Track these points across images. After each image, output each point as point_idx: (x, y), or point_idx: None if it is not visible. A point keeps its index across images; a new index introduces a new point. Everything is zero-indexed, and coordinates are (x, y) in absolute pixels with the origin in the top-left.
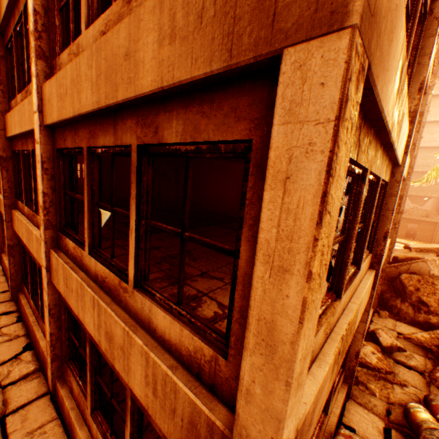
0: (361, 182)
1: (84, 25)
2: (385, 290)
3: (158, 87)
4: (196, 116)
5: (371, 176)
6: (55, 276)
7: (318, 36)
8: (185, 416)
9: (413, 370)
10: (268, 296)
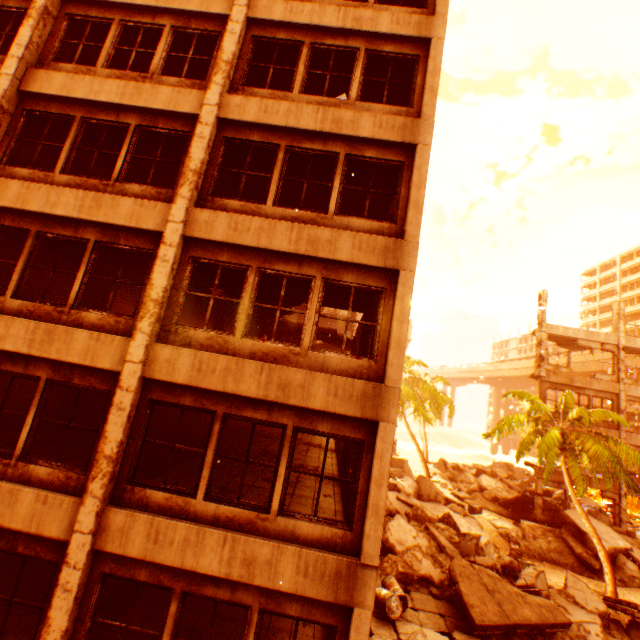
0: None
1: (240, 335)
2: None
3: (325, 410)
4: (339, 423)
5: None
6: (116, 537)
7: (389, 422)
8: (332, 571)
9: None
10: (376, 494)
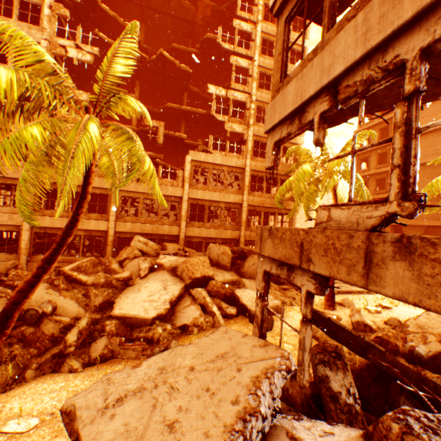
0: None
1: None
2: None
3: None
4: None
5: None
6: None
7: None
8: None
9: None
10: None
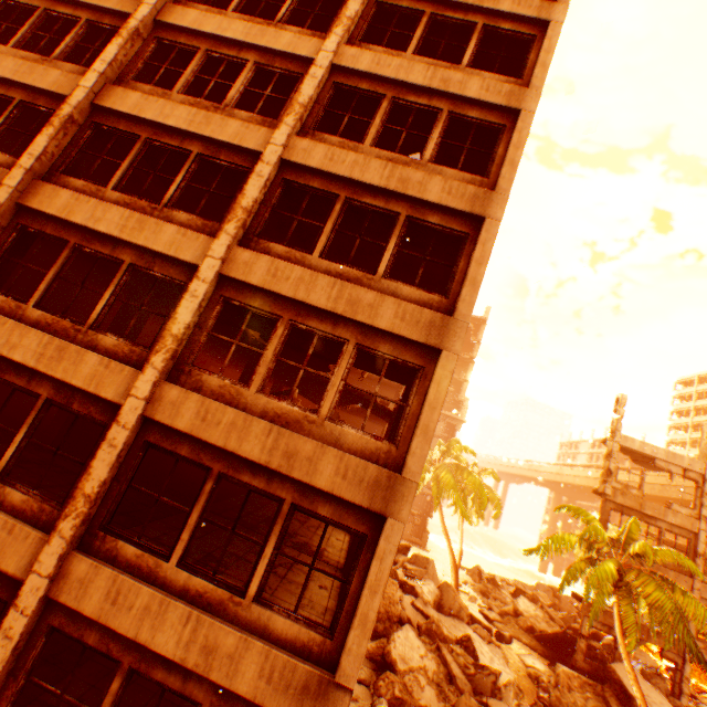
0: None
1: (256, 389)
2: None
3: (329, 491)
4: (343, 510)
5: None
6: (73, 588)
7: (398, 520)
8: (300, 684)
9: (363, 683)
10: (367, 602)
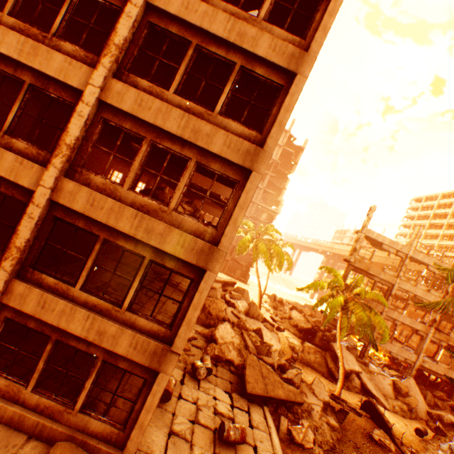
0: None
1: (127, 188)
2: None
3: (173, 254)
4: (181, 265)
5: None
6: (17, 299)
7: (213, 272)
8: (152, 350)
9: (199, 348)
10: (191, 314)
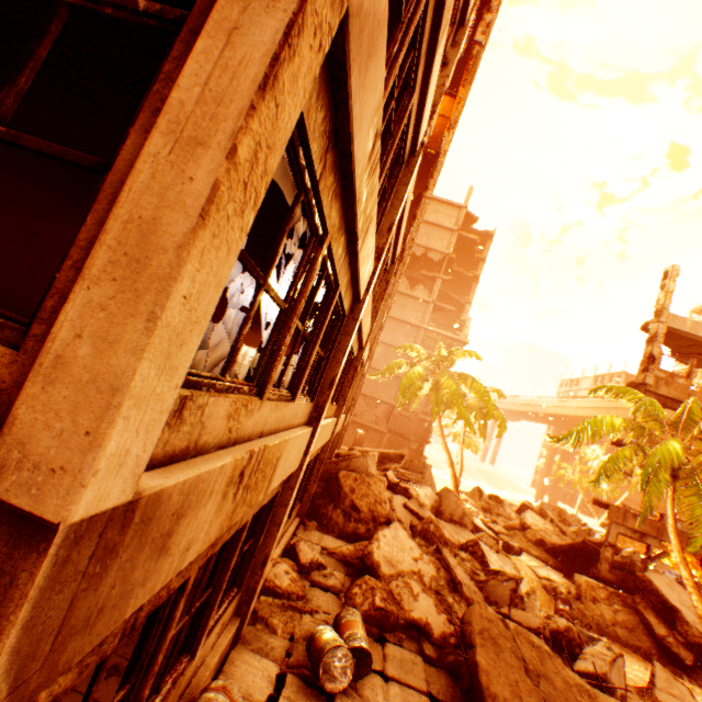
0: (319, 246)
1: None
2: (320, 494)
3: None
4: None
5: (331, 270)
6: None
7: None
8: None
9: (331, 591)
10: (159, 183)
